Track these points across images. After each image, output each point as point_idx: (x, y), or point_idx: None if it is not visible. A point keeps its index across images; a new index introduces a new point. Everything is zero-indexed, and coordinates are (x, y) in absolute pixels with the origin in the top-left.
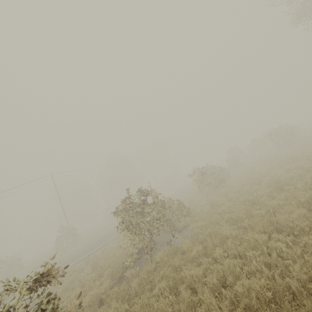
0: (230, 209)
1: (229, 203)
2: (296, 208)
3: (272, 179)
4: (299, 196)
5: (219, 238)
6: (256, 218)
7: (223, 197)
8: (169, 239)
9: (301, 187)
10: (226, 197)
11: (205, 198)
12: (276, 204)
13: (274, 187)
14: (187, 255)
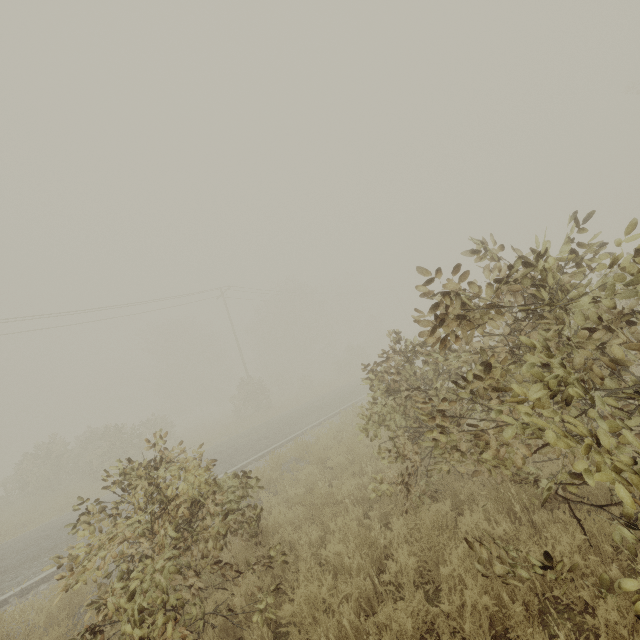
0: None
1: None
2: None
3: None
4: None
5: None
6: None
7: None
8: None
9: None
10: None
11: None
12: None
13: None
14: None
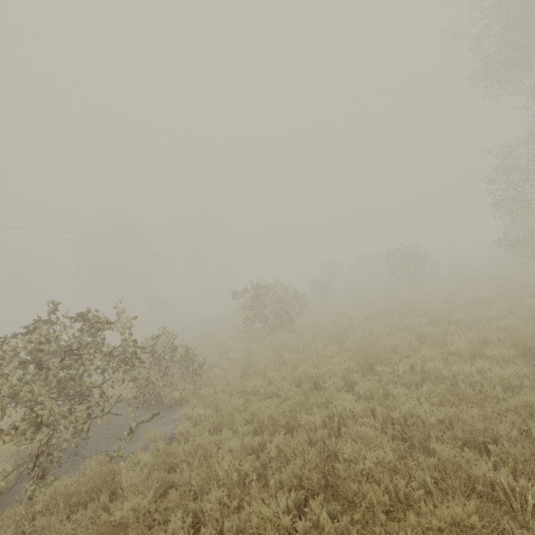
0: (272, 387)
1: (275, 373)
2: (381, 428)
3: (365, 337)
4: (394, 395)
5: (203, 476)
6: (299, 438)
7: (271, 355)
8: (133, 428)
9: (403, 372)
10: (279, 356)
11: (247, 344)
12: (349, 408)
13: (360, 360)
14: (103, 519)
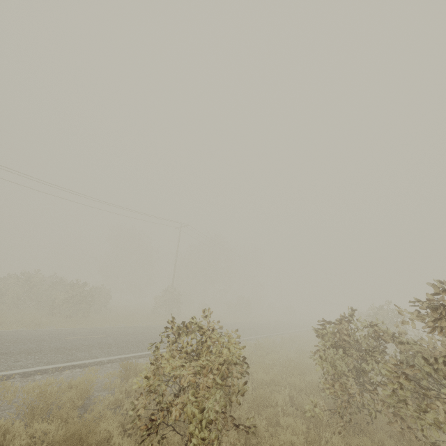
0: None
1: None
2: None
3: None
4: None
5: None
6: None
7: None
8: None
9: None
10: None
11: None
12: None
13: None
14: None
